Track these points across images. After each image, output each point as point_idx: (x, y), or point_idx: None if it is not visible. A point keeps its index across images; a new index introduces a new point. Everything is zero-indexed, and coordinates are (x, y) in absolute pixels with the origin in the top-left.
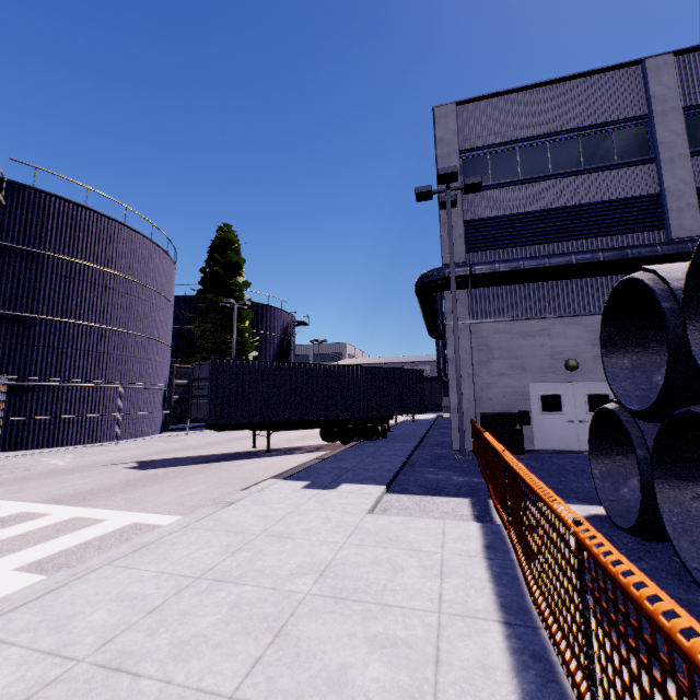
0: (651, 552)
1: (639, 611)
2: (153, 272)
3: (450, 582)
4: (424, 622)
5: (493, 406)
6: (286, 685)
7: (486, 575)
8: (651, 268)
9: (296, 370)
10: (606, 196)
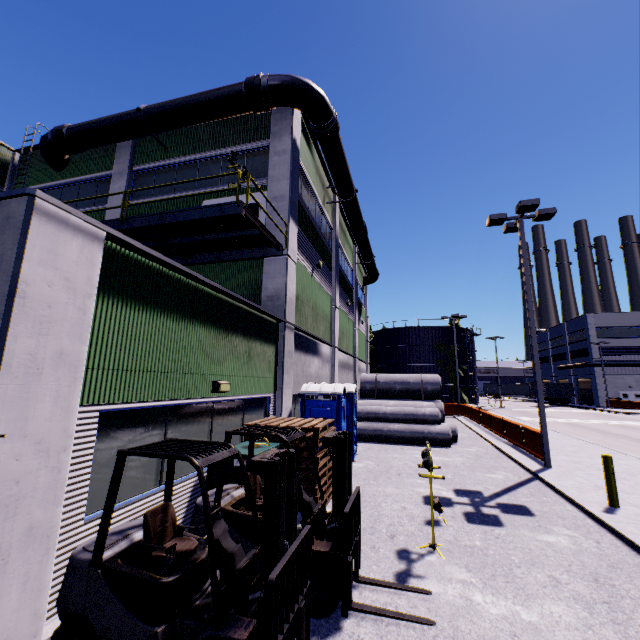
0: None
1: None
2: None
3: None
4: None
5: (609, 396)
6: None
7: None
8: None
9: (554, 385)
10: (636, 345)
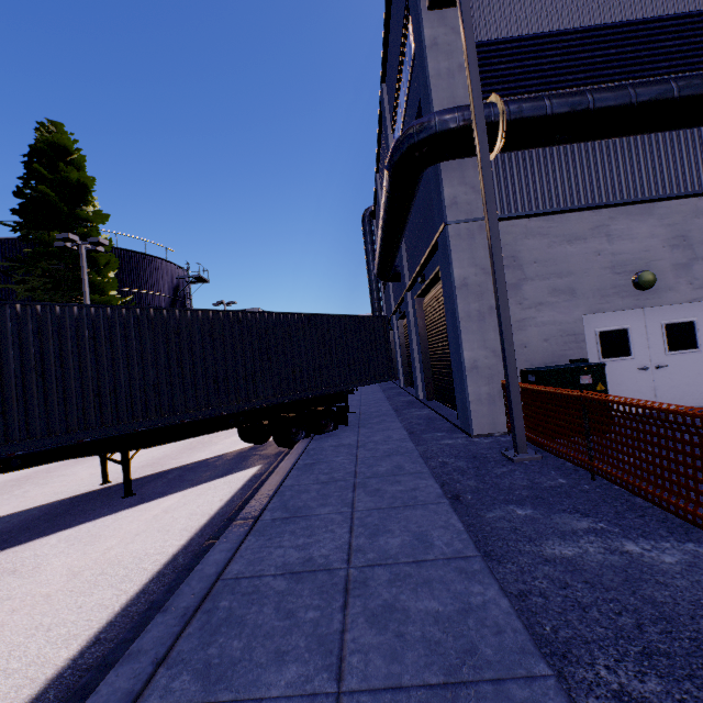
0: None
1: None
2: None
3: None
4: None
5: (530, 357)
6: None
7: None
8: None
9: (177, 322)
10: (680, 6)
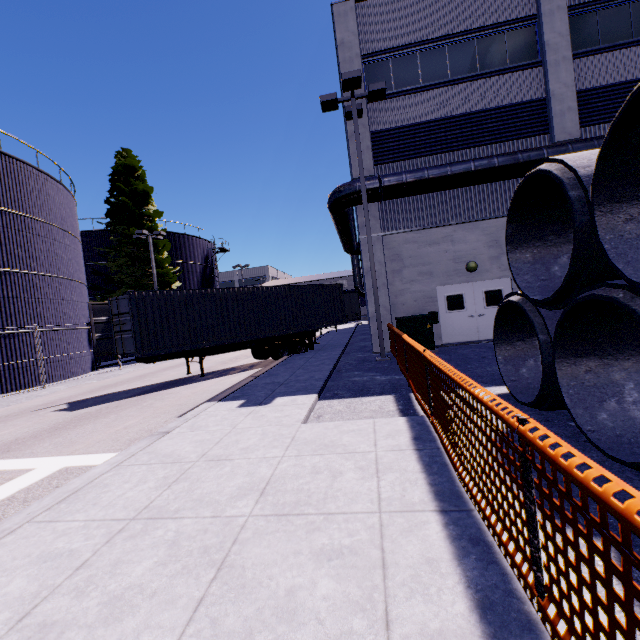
0: (550, 421)
1: (627, 528)
2: (49, 206)
3: (386, 479)
4: (367, 525)
5: (407, 310)
6: (232, 625)
7: (418, 467)
8: (558, 158)
9: (220, 295)
10: (500, 102)
